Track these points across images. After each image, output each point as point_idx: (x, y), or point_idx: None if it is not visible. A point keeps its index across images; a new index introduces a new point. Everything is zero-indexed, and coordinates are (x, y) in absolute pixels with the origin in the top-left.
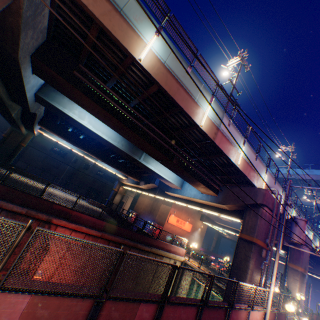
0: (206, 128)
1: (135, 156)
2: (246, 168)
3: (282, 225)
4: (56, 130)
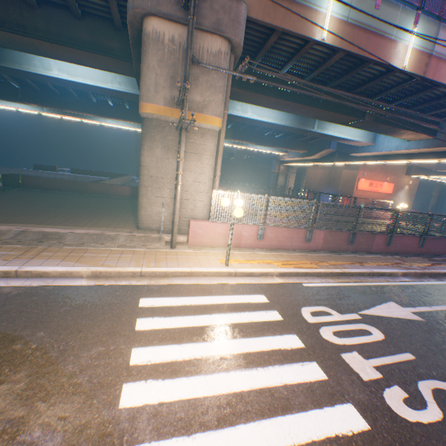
0: (410, 66)
1: (307, 128)
2: None
3: None
4: None
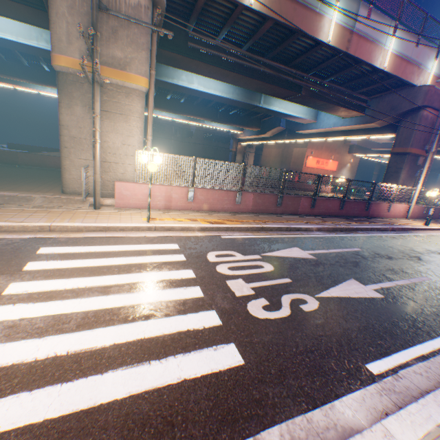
0: (335, 41)
1: (253, 102)
2: (399, 67)
3: (439, 125)
4: (156, 105)
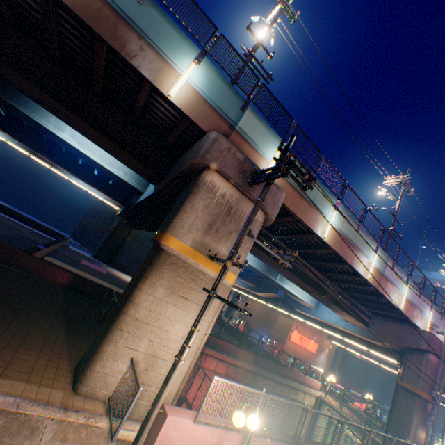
0: (371, 278)
1: (271, 276)
2: (408, 309)
3: None
4: None
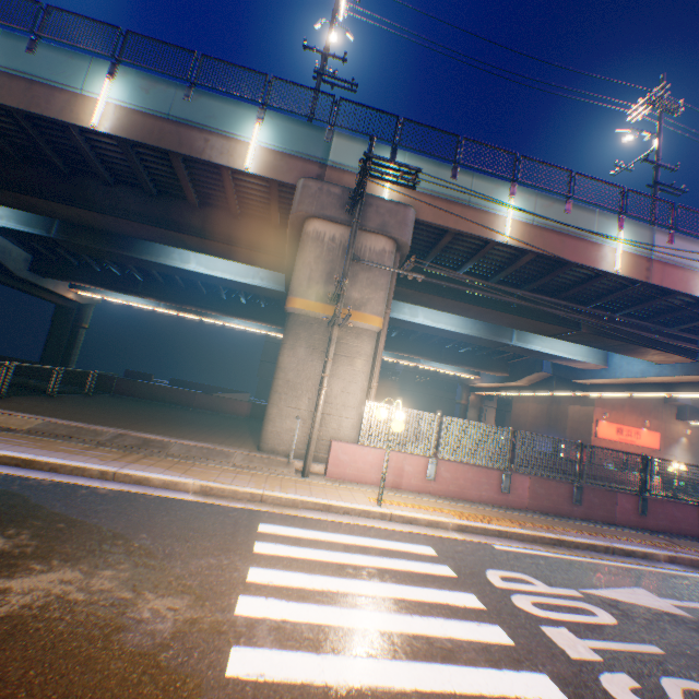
0: (625, 270)
1: (501, 339)
2: None
3: None
4: None
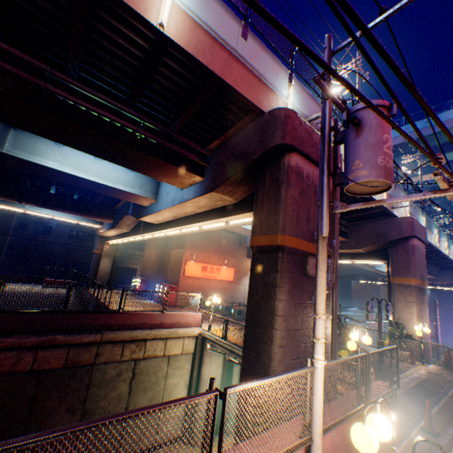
0: None
1: None
2: (213, 53)
3: (323, 160)
4: None
